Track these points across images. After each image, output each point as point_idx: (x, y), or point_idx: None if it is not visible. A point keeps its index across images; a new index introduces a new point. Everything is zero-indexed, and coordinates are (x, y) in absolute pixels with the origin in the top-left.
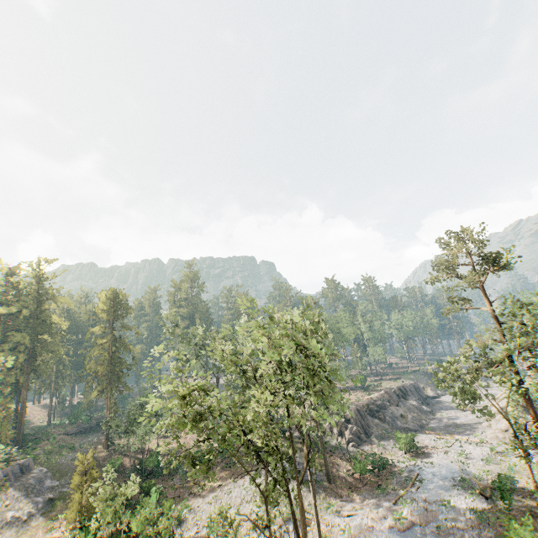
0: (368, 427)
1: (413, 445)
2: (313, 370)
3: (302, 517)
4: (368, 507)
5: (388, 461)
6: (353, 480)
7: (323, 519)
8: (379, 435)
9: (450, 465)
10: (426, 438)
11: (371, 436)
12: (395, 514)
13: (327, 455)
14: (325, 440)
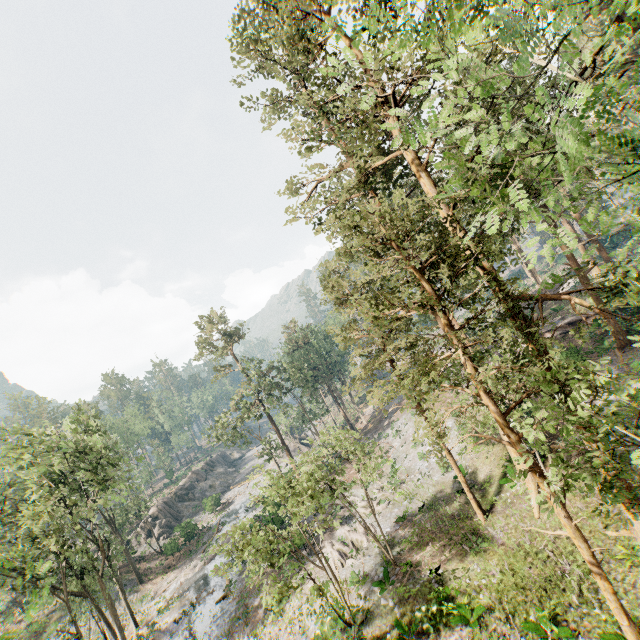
0: (179, 513)
1: (218, 502)
2: (95, 463)
3: (110, 603)
4: (182, 572)
5: (197, 526)
6: (167, 564)
7: (138, 613)
8: (191, 514)
9: (246, 499)
10: (231, 492)
11: (182, 520)
12: (202, 556)
13: (136, 562)
14: (131, 547)
